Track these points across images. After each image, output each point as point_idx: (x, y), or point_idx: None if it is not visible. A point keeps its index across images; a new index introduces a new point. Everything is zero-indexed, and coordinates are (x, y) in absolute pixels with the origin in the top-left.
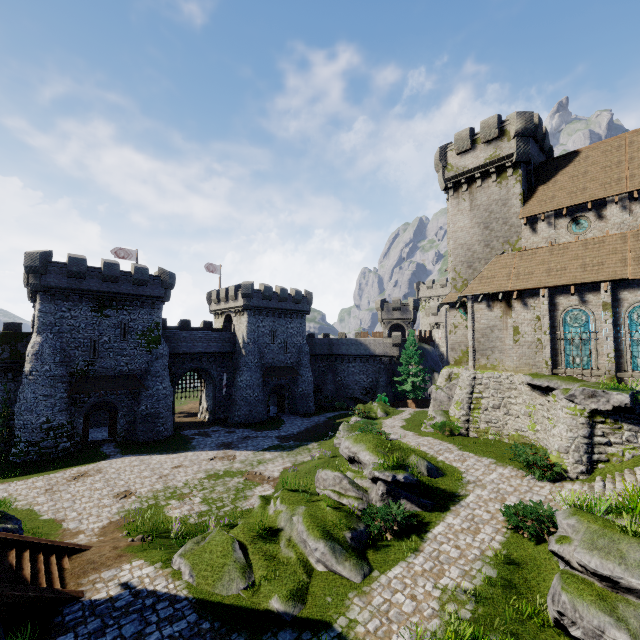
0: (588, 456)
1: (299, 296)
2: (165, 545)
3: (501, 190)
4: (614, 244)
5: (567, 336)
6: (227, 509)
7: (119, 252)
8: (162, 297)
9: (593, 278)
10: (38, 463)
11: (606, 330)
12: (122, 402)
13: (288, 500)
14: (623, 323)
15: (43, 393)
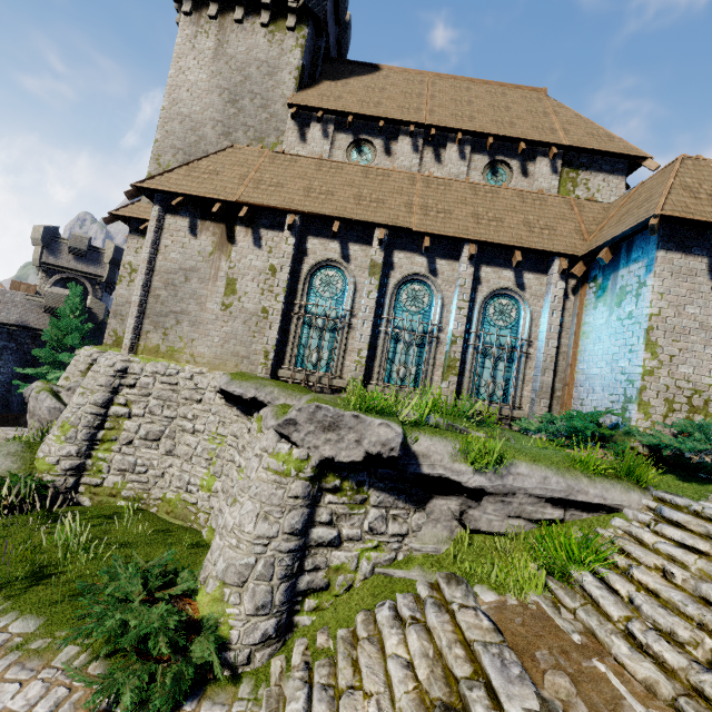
0: (289, 585)
1: None
2: None
3: (272, 47)
4: (401, 183)
5: (310, 312)
6: None
7: None
8: None
9: (368, 217)
10: None
11: (366, 309)
12: None
13: None
14: (389, 303)
15: None
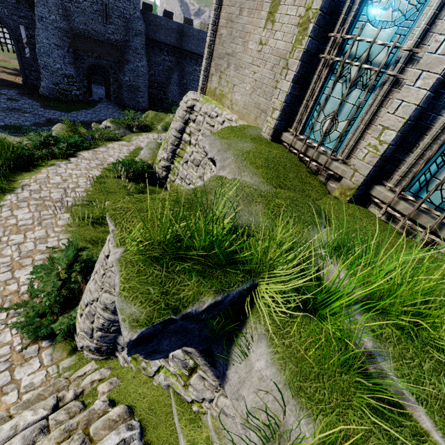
0: (106, 336)
1: None
2: None
3: None
4: None
5: (346, 52)
6: None
7: None
8: None
9: None
10: None
11: (441, 44)
12: None
13: None
14: None
15: None
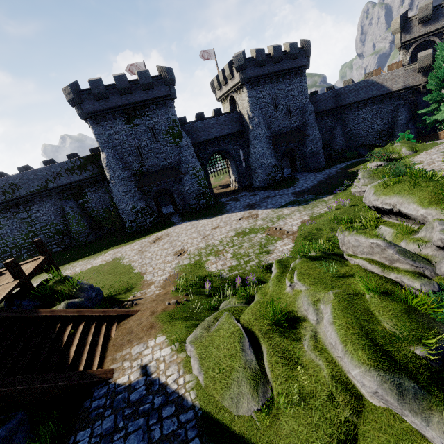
0: None
1: (294, 49)
2: (186, 318)
3: None
4: None
5: None
6: (252, 264)
7: (131, 69)
8: (169, 95)
9: None
10: (139, 232)
11: None
12: (173, 187)
13: (307, 277)
14: None
15: (123, 190)
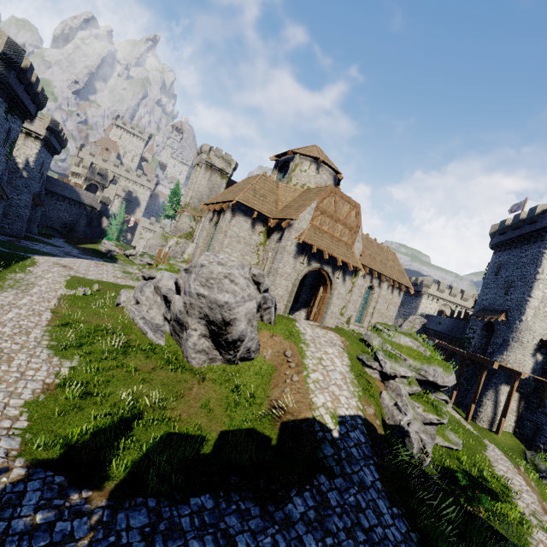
0: None
1: (65, 141)
2: None
3: (220, 182)
4: None
5: None
6: None
7: None
8: (33, 116)
9: None
10: None
11: None
12: None
13: None
14: None
15: None
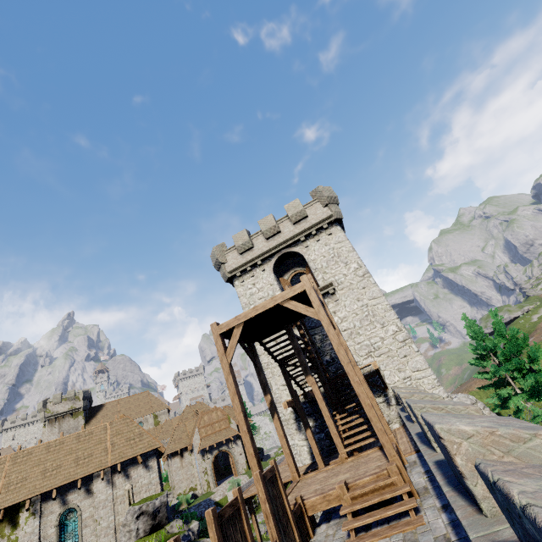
0: None
1: None
2: None
3: (75, 422)
4: None
5: None
6: None
7: None
8: None
9: None
10: None
11: None
12: None
13: None
14: None
15: None
